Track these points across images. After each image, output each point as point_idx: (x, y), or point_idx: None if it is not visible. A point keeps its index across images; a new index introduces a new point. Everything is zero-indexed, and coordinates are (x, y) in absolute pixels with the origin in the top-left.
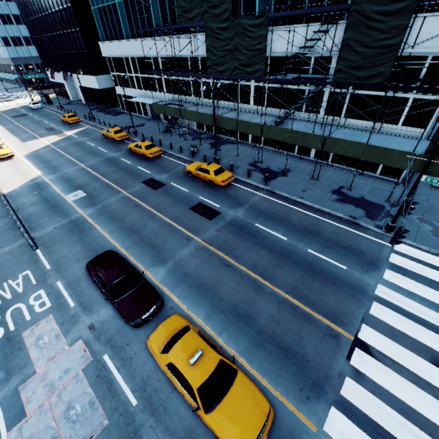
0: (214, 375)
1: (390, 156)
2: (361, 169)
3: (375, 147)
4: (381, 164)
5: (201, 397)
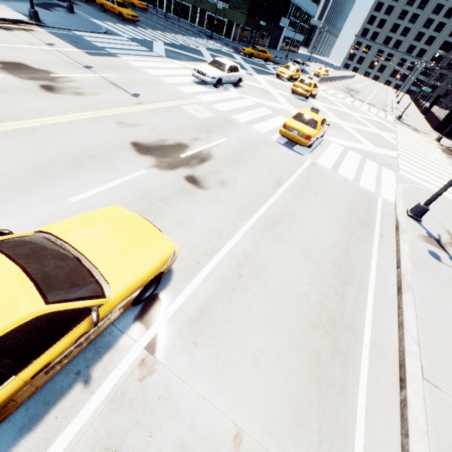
0: (122, 3)
1: (218, 10)
2: (218, 33)
3: (213, 4)
4: (224, 30)
5: (117, 3)
